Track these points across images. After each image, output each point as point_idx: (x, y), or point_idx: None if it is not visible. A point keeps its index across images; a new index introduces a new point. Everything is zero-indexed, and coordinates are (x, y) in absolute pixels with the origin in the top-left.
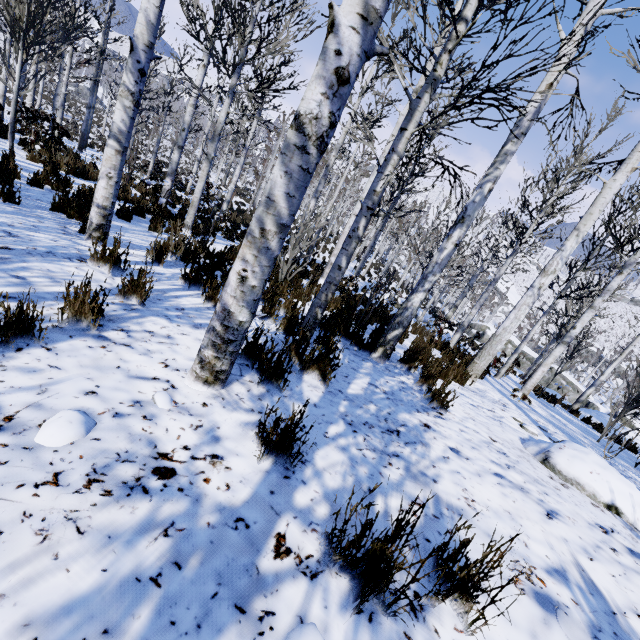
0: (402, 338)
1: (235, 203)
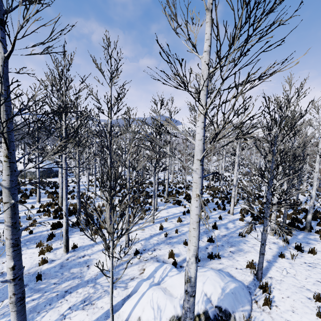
0: (320, 225)
1: (228, 177)
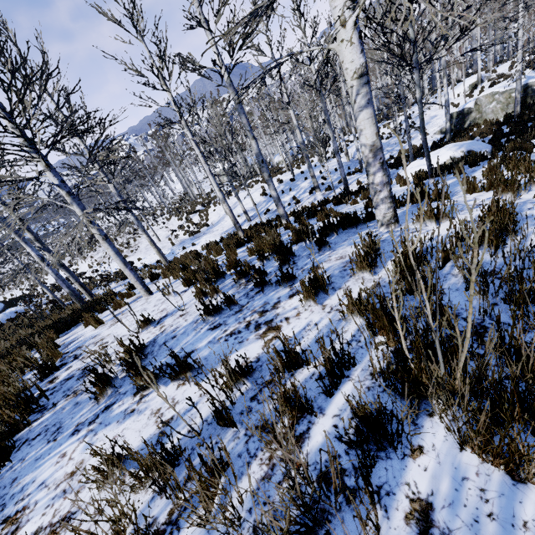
0: None
1: None
